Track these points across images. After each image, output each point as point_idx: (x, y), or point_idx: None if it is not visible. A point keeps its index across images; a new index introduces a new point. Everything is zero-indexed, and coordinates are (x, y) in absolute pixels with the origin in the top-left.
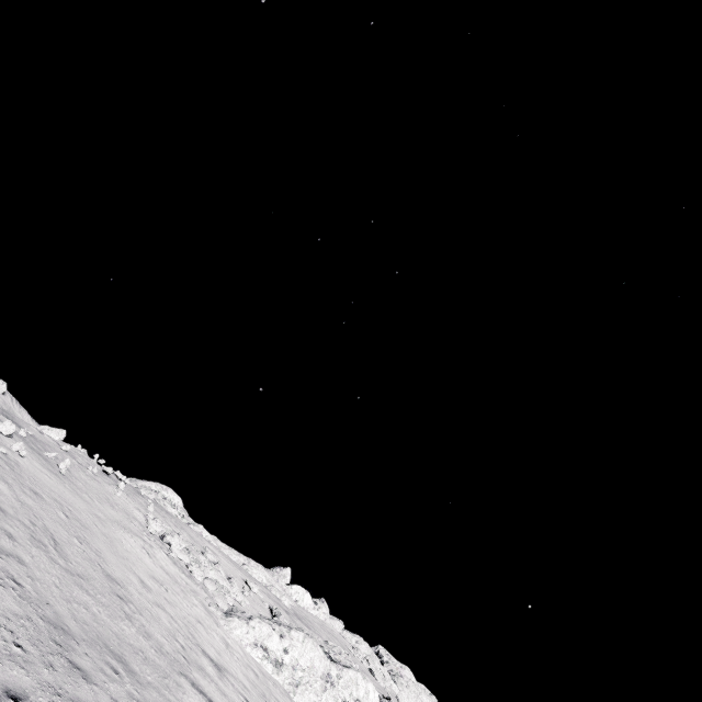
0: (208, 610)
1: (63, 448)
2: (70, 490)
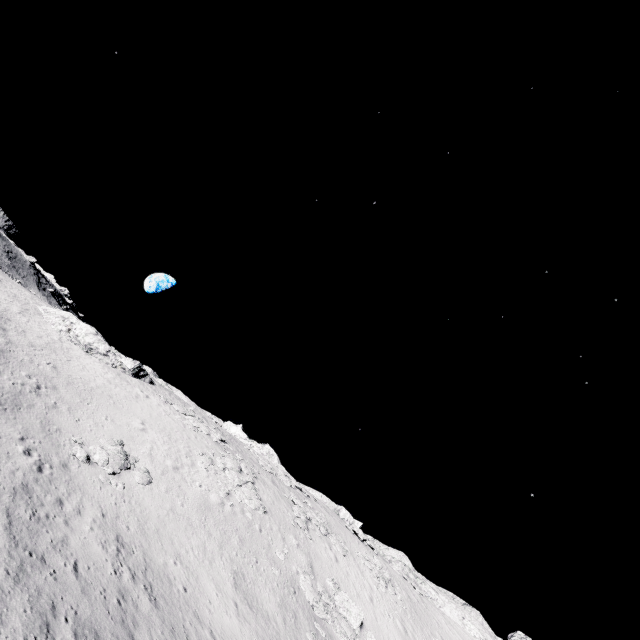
0: (39, 305)
1: (54, 306)
2: (23, 288)
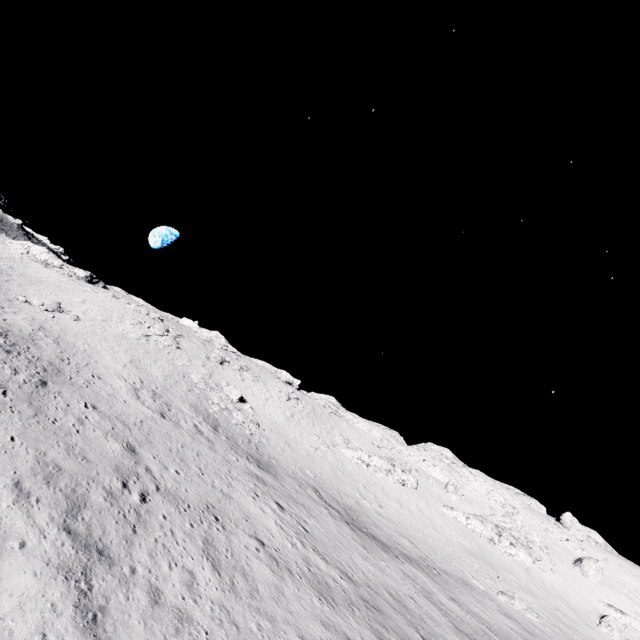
0: (6, 240)
1: None
2: None
